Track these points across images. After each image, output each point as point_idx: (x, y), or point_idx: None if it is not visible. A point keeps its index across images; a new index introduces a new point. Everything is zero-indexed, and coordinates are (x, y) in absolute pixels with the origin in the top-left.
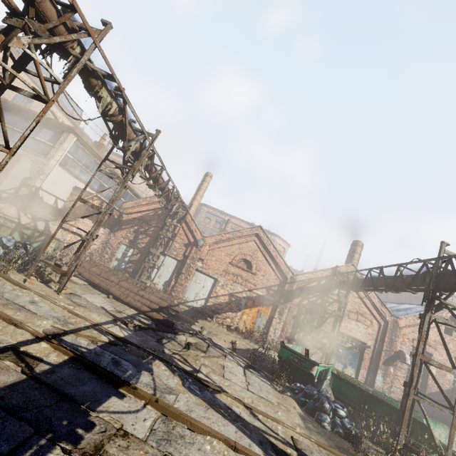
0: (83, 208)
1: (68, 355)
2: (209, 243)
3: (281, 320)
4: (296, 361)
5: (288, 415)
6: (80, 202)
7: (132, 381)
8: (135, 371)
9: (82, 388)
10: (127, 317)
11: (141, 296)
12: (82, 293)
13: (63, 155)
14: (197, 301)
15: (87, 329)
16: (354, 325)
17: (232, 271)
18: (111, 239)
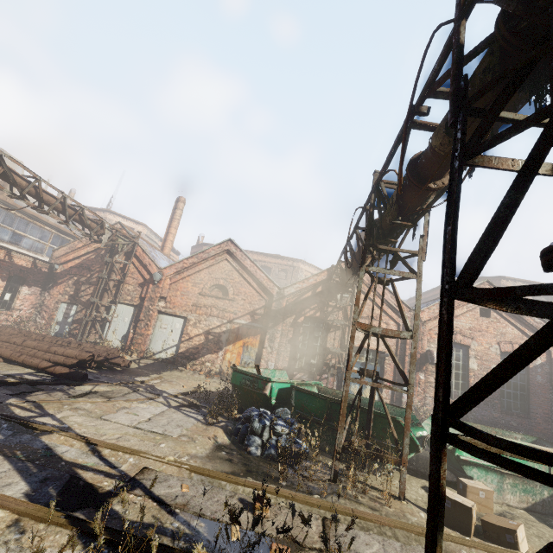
0: None
1: None
2: (170, 275)
3: (273, 348)
4: (249, 384)
5: (181, 446)
6: None
7: None
8: None
9: None
10: None
11: (53, 352)
12: None
13: None
14: (167, 350)
15: None
16: None
17: (204, 303)
18: (46, 300)
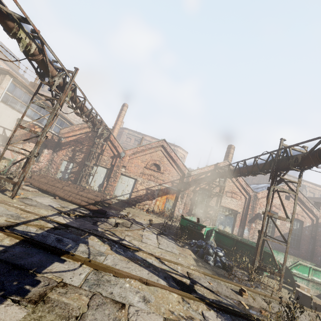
0: (28, 135)
1: (19, 238)
2: (129, 154)
3: (182, 202)
4: (192, 226)
5: (186, 260)
6: (24, 131)
7: (72, 251)
8: (74, 244)
9: (30, 259)
10: (70, 210)
11: (80, 195)
12: (33, 197)
13: (3, 93)
14: (124, 195)
15: (36, 220)
16: (230, 200)
17: (147, 172)
18: (55, 157)
